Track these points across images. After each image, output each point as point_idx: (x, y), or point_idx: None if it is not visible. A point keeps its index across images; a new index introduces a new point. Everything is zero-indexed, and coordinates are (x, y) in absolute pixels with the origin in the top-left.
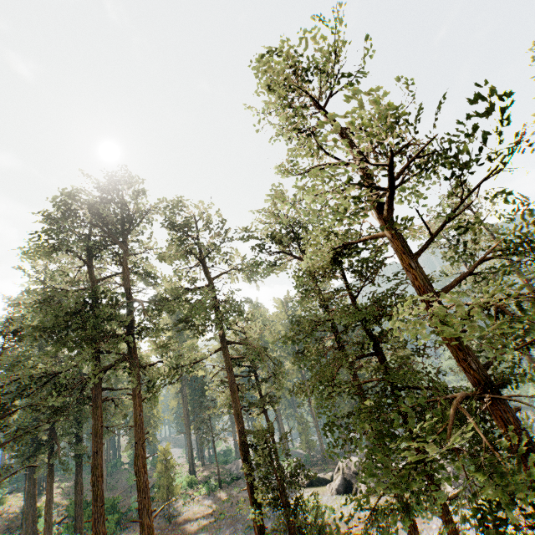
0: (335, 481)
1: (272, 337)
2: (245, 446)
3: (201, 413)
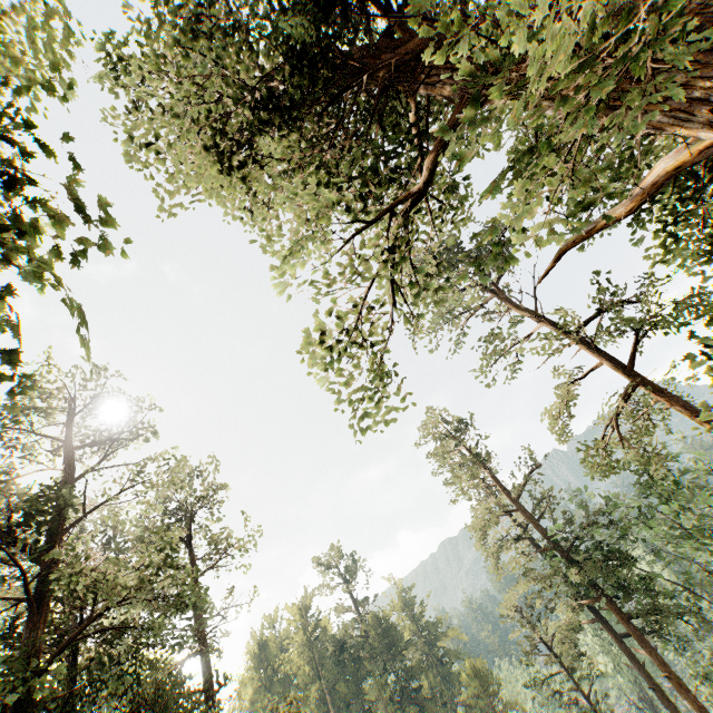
0: None
1: None
2: None
3: None
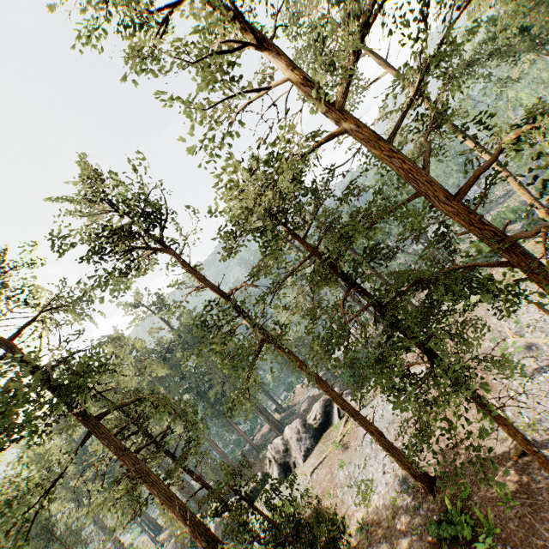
0: (273, 474)
1: (158, 371)
2: (200, 527)
3: None
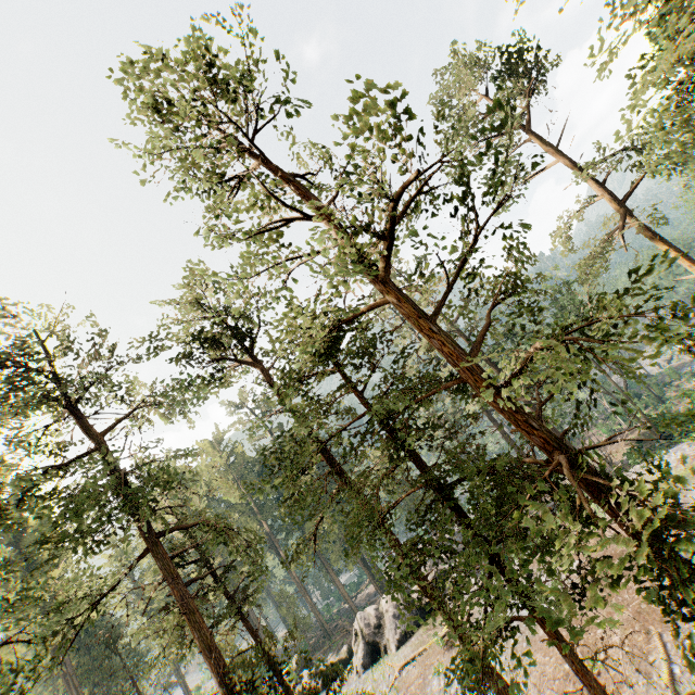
0: (357, 653)
1: (227, 497)
2: (233, 693)
3: (114, 685)
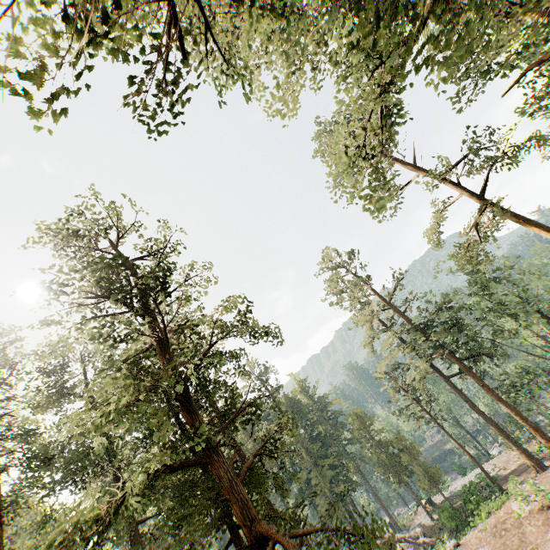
0: None
1: None
2: None
3: None
